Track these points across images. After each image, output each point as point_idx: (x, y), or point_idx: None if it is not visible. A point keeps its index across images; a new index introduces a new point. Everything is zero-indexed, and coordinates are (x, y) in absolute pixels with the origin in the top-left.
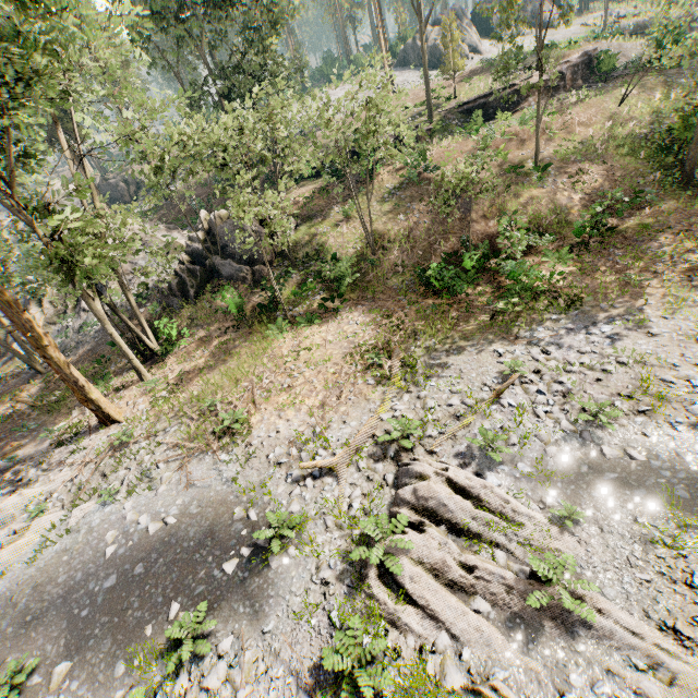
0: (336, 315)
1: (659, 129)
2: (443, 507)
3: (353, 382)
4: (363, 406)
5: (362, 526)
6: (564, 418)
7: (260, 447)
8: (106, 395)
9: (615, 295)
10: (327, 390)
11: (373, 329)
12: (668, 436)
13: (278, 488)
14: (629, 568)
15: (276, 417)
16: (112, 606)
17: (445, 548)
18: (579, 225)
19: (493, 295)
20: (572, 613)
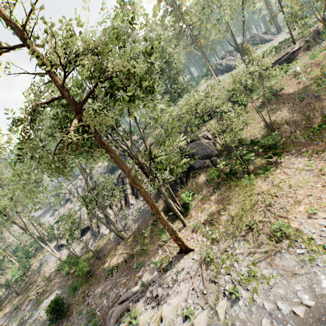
0: (278, 164)
1: None
2: None
3: None
4: None
5: None
6: None
7: (322, 239)
8: (168, 239)
9: None
10: None
11: (319, 160)
12: None
13: None
14: None
15: (310, 219)
16: None
17: None
18: None
19: None
20: None
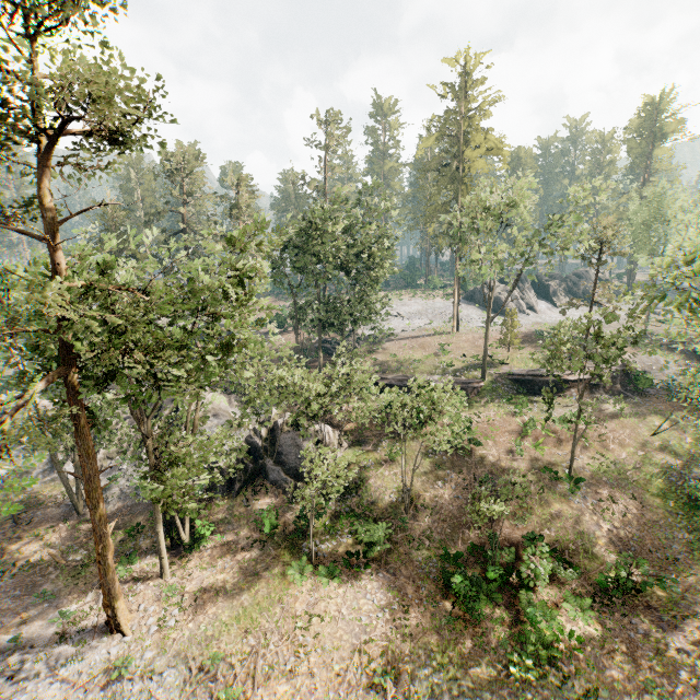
0: (356, 576)
1: (688, 479)
2: None
3: (354, 699)
4: None
5: None
6: None
7: None
8: (124, 580)
9: None
10: None
11: (387, 621)
12: None
13: None
14: None
15: None
16: None
17: None
18: (603, 577)
19: (510, 632)
20: None
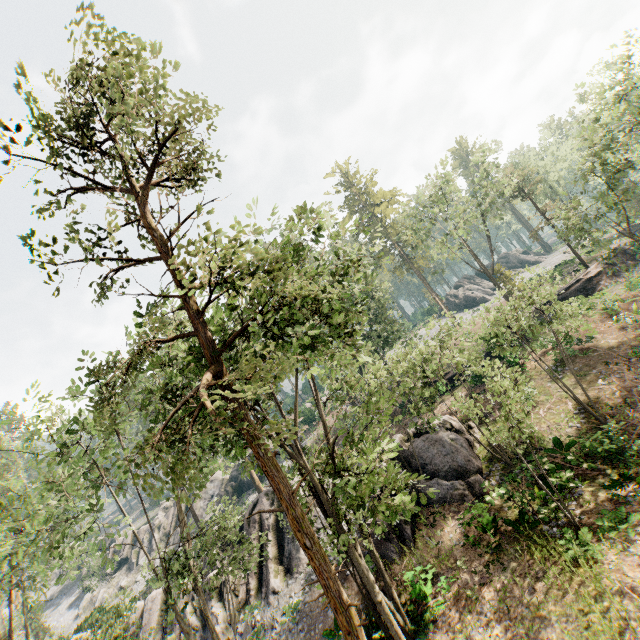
0: None
1: None
2: None
3: None
4: None
5: None
6: None
7: None
8: None
9: None
10: None
11: None
12: None
13: None
14: None
15: None
16: None
17: None
18: None
19: None
20: None
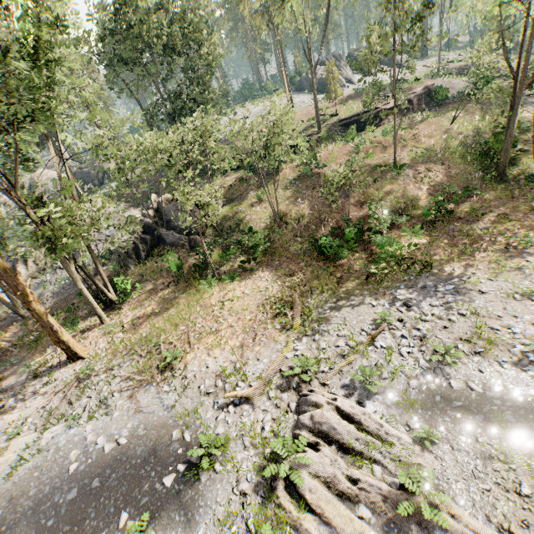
0: (252, 274)
1: (479, 140)
2: (333, 430)
3: (265, 327)
4: (272, 346)
5: (272, 446)
6: (421, 357)
7: (193, 380)
8: (74, 335)
9: (455, 261)
10: (245, 334)
11: (279, 285)
12: (497, 372)
13: (207, 413)
14: (474, 479)
15: (206, 355)
16: (73, 516)
17: (335, 464)
18: (427, 209)
19: (367, 260)
20: (432, 518)
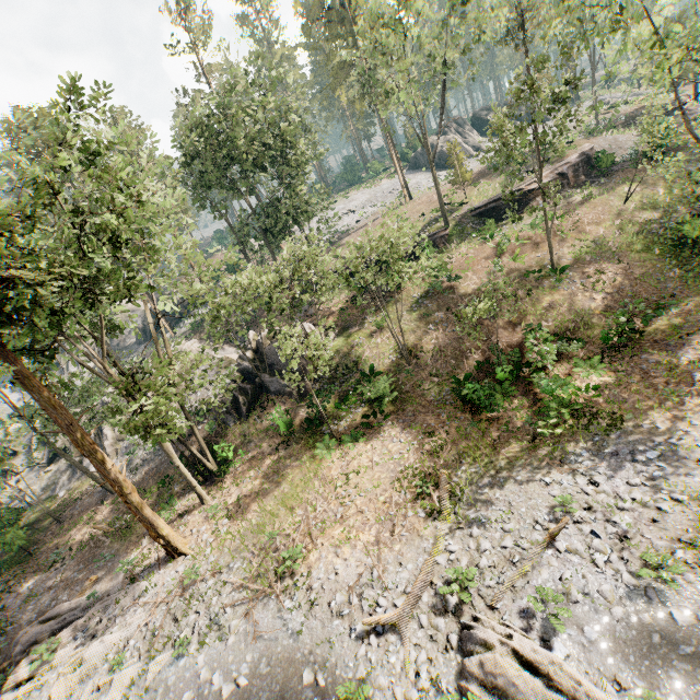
0: (379, 431)
1: (668, 224)
2: (513, 686)
3: (404, 513)
4: (417, 544)
5: None
6: (624, 570)
7: (321, 592)
8: (171, 520)
9: (656, 412)
10: (380, 524)
11: (417, 449)
12: None
13: (343, 645)
14: None
15: (333, 554)
16: None
17: None
18: (606, 333)
19: (531, 410)
20: None
